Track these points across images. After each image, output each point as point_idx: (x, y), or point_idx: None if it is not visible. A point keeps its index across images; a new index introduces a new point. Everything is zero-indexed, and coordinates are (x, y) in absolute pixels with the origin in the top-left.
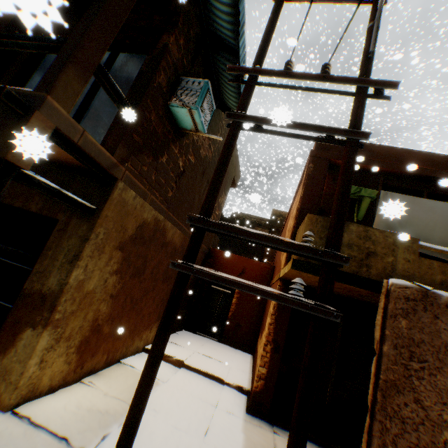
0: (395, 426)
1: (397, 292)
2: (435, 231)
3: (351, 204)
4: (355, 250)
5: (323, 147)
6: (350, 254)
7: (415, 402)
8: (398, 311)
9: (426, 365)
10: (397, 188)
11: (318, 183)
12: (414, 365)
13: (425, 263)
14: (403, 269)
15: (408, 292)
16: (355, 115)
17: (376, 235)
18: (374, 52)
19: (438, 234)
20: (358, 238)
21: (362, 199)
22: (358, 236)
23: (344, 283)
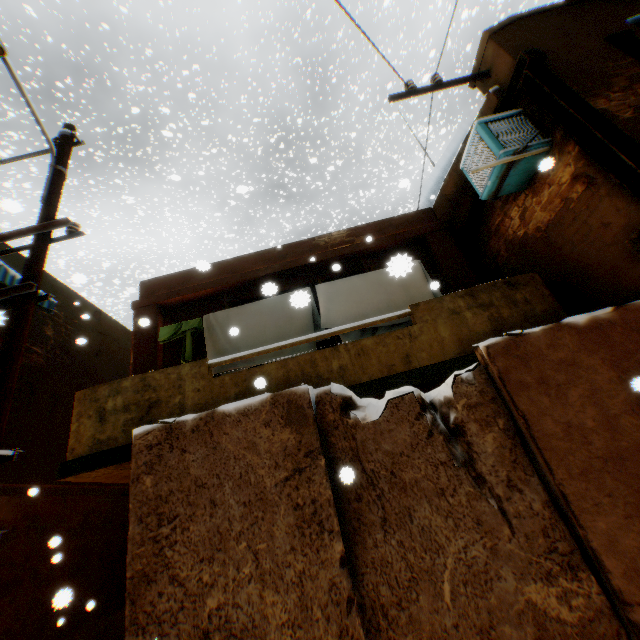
0: (151, 637)
1: (140, 445)
2: (267, 333)
3: (200, 343)
4: (134, 410)
5: (149, 292)
6: (128, 418)
7: (173, 582)
8: (143, 469)
9: (179, 520)
10: (249, 300)
11: (149, 338)
12: (166, 529)
13: (218, 382)
14: (195, 403)
15: (152, 438)
16: (26, 267)
17: (158, 378)
18: (54, 194)
19: (271, 334)
20: (137, 392)
21: (186, 335)
22: (137, 391)
23: (130, 460)
